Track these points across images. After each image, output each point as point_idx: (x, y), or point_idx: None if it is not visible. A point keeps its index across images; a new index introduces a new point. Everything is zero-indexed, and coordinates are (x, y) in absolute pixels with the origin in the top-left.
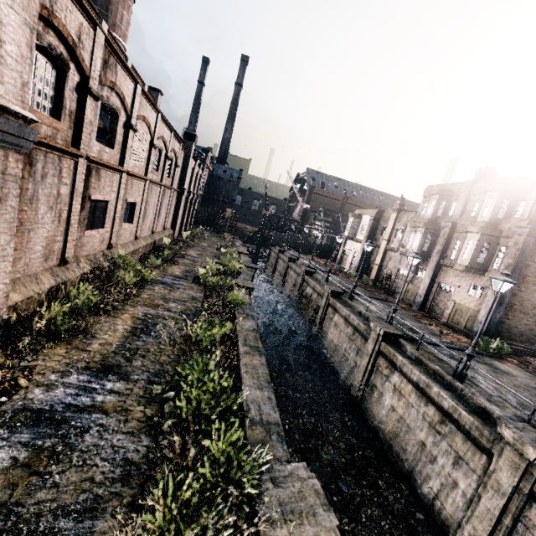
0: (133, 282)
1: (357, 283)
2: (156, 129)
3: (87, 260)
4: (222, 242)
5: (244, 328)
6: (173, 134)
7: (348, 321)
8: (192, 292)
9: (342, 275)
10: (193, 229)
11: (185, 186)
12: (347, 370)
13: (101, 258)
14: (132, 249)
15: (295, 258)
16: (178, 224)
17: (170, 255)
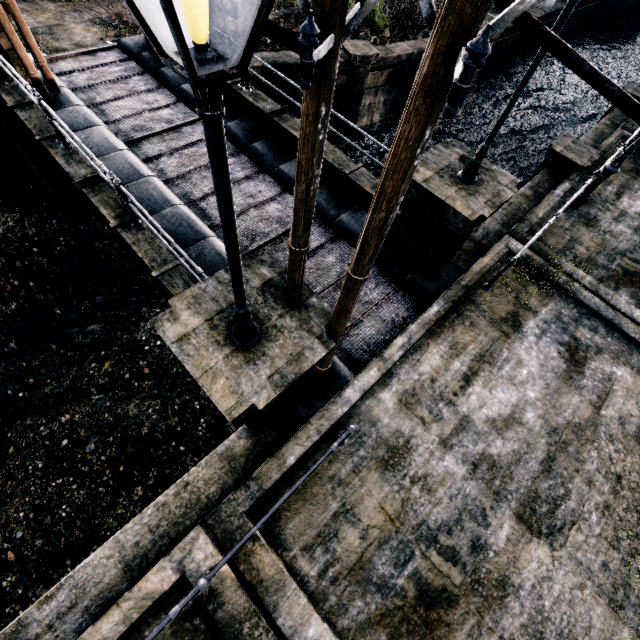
0: None
1: None
2: None
3: None
4: None
5: None
6: None
7: None
8: None
9: None
10: None
11: None
12: None
13: None
14: None
15: None
16: None
17: None
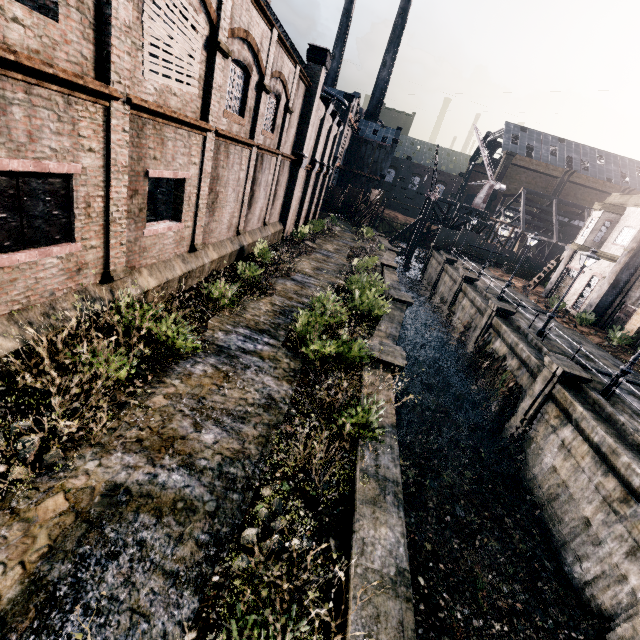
0: (148, 358)
1: (631, 367)
2: (222, 2)
3: (12, 323)
4: (358, 242)
5: (371, 571)
6: (278, 36)
7: (610, 461)
8: (271, 381)
9: (560, 316)
10: (318, 220)
11: (305, 150)
12: (592, 572)
13: (28, 327)
14: (181, 271)
15: (474, 277)
16: (294, 215)
17: (264, 274)
